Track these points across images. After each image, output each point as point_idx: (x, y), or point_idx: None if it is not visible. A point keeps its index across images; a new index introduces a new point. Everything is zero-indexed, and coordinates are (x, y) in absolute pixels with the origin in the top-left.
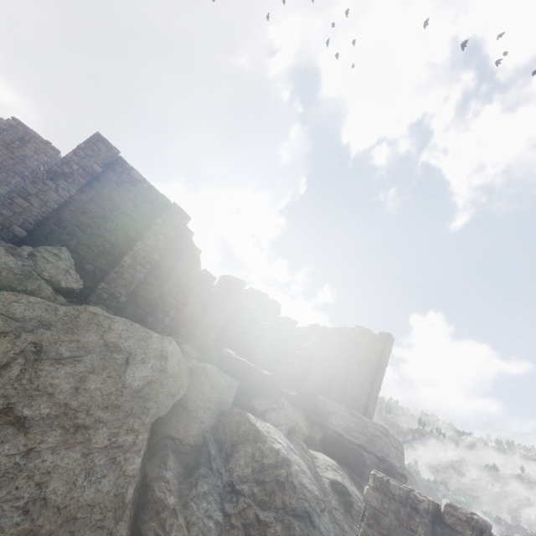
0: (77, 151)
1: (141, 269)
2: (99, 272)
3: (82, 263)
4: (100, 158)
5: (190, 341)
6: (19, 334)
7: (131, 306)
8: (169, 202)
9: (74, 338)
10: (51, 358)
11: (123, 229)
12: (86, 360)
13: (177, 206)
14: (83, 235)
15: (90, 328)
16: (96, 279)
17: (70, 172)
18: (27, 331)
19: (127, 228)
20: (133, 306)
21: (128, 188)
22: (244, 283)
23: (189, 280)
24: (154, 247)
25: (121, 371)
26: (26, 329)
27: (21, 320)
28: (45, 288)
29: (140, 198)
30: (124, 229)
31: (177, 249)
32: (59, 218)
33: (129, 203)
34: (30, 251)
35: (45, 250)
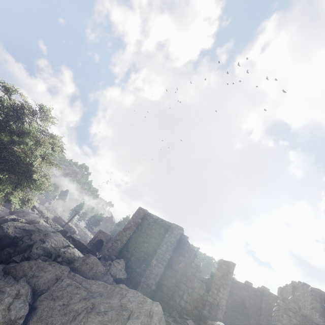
0: (132, 217)
1: (161, 265)
2: (142, 272)
3: (135, 268)
4: (140, 216)
5: (202, 321)
6: (90, 299)
7: (159, 292)
8: (171, 224)
9: (108, 301)
10: (96, 311)
11: (151, 245)
12: (109, 313)
13: (175, 224)
14: (135, 253)
15: (117, 296)
16: (141, 276)
17: (130, 226)
18: (93, 297)
19: (153, 244)
20: (161, 292)
21: (152, 224)
22: (233, 263)
23: (191, 268)
24: (166, 250)
25: (124, 323)
26: (93, 297)
27: (93, 292)
28: (110, 279)
29: (157, 227)
30: (152, 245)
31: (180, 249)
32: (127, 247)
33: (153, 231)
34: (110, 263)
35: (115, 261)
